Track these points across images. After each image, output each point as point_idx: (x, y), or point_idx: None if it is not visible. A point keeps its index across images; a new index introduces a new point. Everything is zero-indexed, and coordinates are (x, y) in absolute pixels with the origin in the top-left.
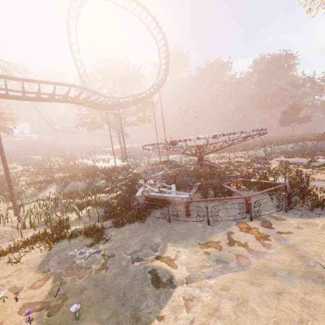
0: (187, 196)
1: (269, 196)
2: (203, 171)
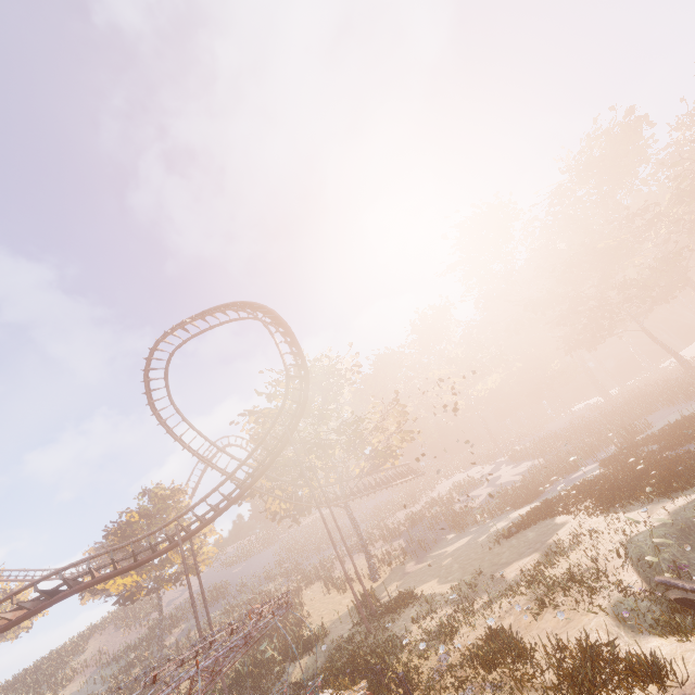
0: None
1: None
2: None
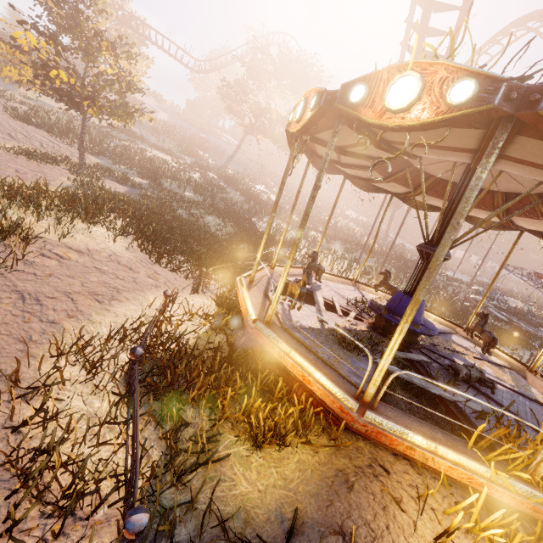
0: None
1: None
2: None
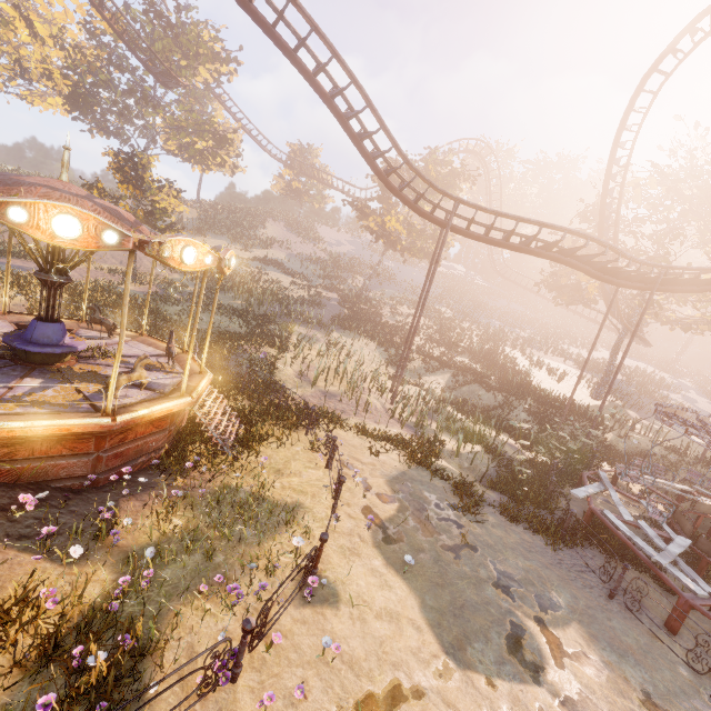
0: (699, 591)
1: None
2: None
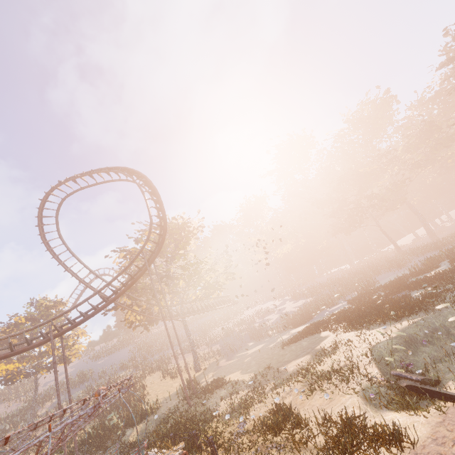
0: None
1: None
2: None
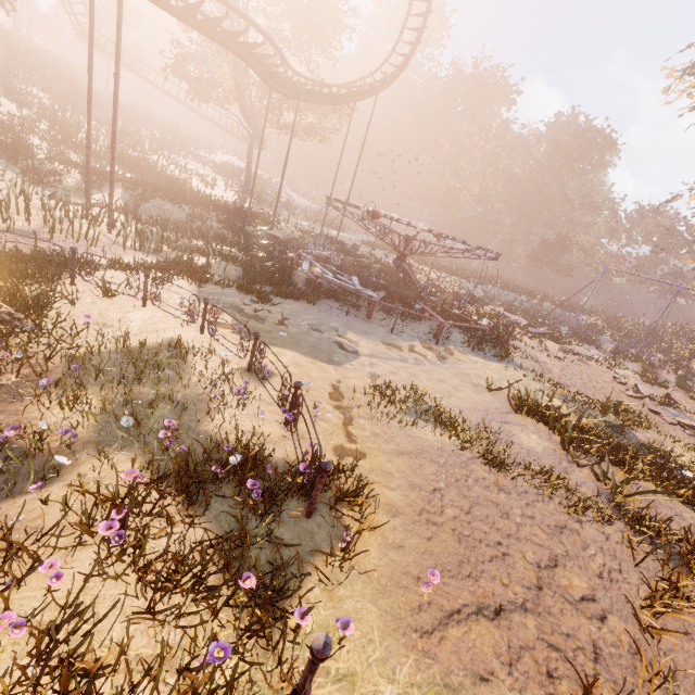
0: (375, 295)
1: (463, 335)
2: (392, 279)
